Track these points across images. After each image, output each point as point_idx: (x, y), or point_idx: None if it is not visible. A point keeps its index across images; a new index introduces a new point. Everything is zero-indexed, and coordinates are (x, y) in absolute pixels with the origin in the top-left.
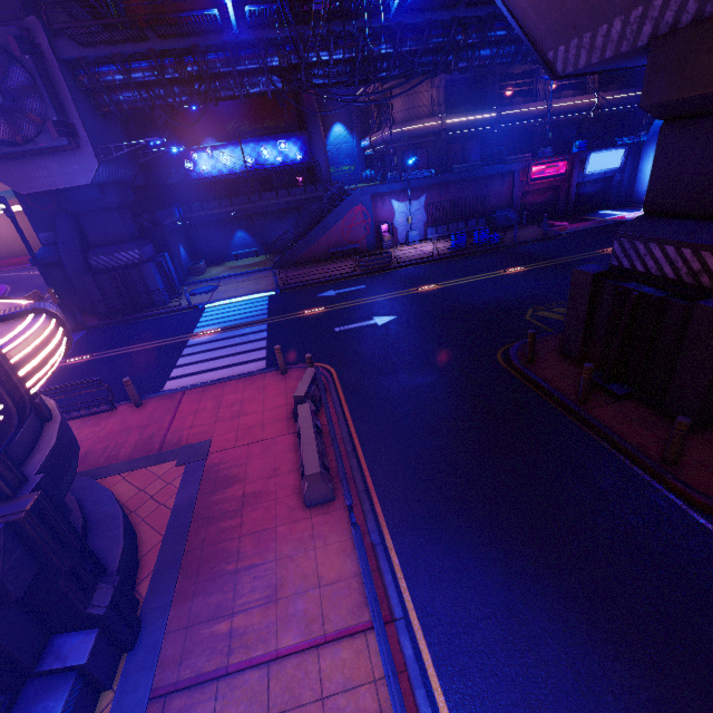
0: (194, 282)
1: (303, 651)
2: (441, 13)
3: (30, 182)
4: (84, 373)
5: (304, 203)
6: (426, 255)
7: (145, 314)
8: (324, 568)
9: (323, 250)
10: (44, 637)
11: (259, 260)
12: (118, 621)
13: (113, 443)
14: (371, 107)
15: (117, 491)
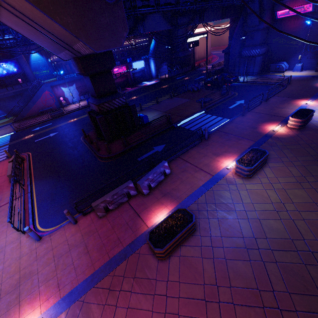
0: None
1: (6, 204)
2: None
3: None
4: None
5: (23, 91)
6: (78, 107)
7: None
8: (14, 192)
9: (36, 111)
10: None
11: (7, 120)
12: None
13: None
14: None
15: None
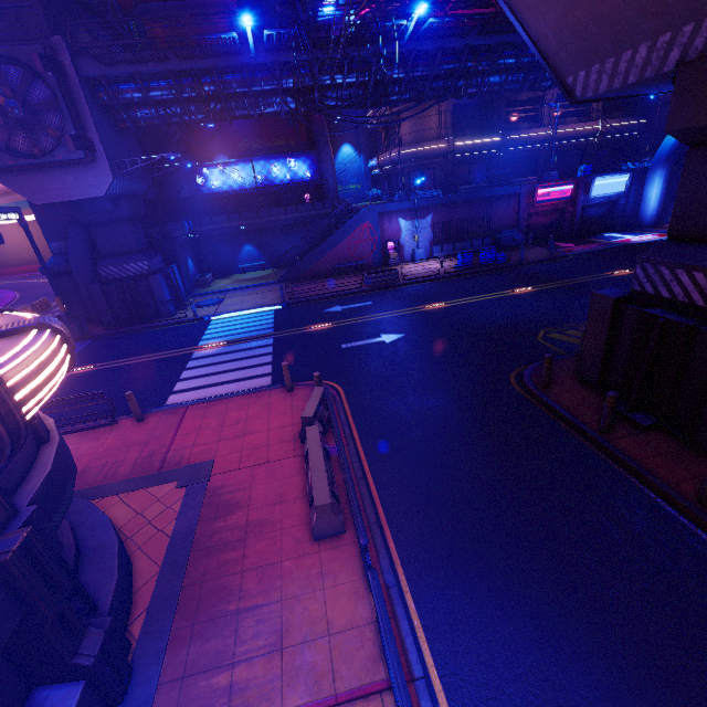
0: (200, 294)
1: None
2: (453, 41)
3: (45, 193)
4: (86, 384)
5: (312, 219)
6: (432, 273)
7: (150, 325)
8: (334, 613)
9: (329, 265)
10: (23, 691)
11: (265, 273)
12: (107, 671)
13: (111, 460)
14: (379, 129)
15: (113, 514)
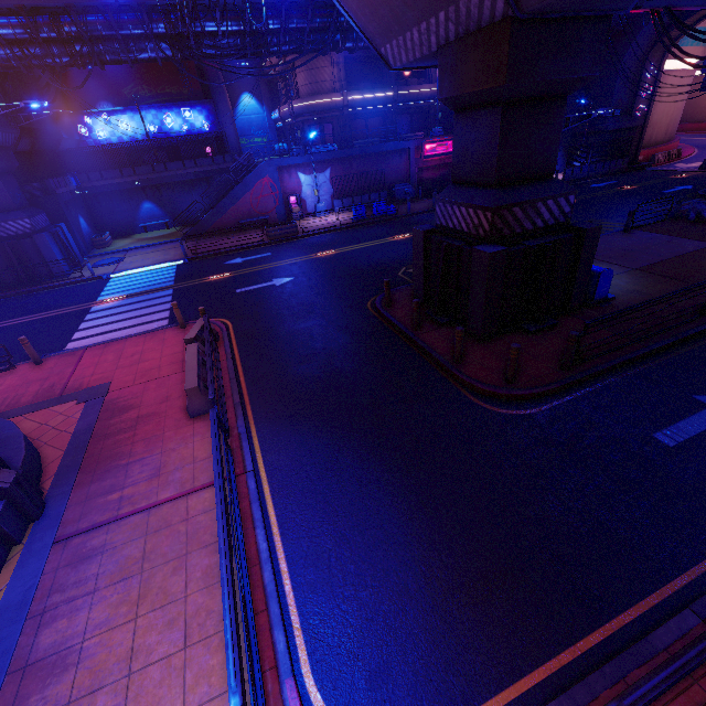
0: (98, 254)
1: (177, 498)
2: None
3: None
4: None
5: (213, 174)
6: (330, 225)
7: (43, 286)
8: (199, 452)
9: (234, 221)
10: None
11: (169, 232)
12: (23, 495)
13: (13, 394)
14: (278, 78)
15: (19, 428)
